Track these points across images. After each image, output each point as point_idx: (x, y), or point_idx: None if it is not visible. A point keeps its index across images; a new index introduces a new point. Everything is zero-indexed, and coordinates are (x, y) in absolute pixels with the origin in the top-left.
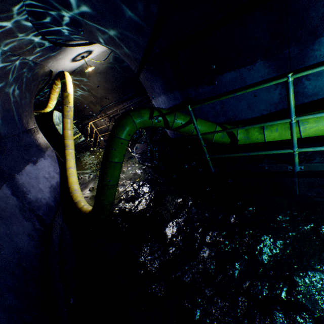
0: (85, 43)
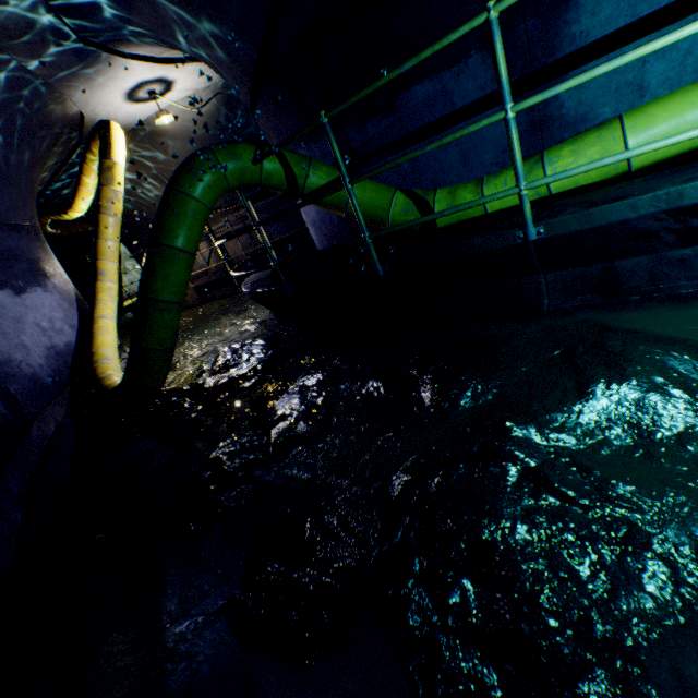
0: (155, 58)
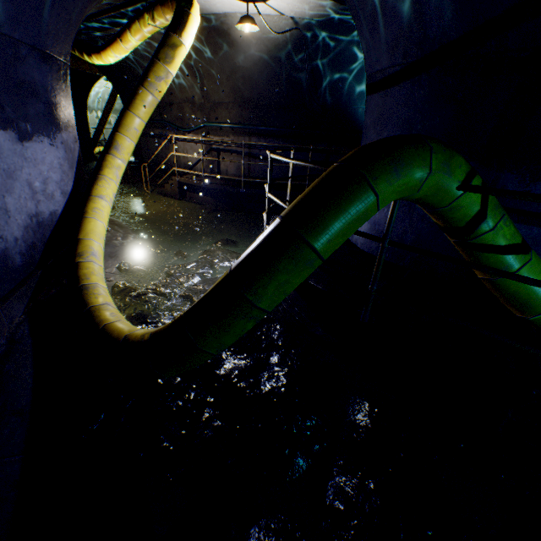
0: None
